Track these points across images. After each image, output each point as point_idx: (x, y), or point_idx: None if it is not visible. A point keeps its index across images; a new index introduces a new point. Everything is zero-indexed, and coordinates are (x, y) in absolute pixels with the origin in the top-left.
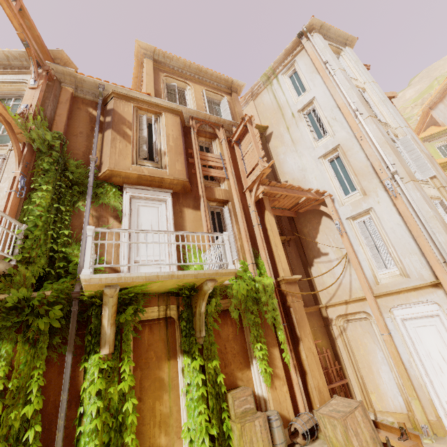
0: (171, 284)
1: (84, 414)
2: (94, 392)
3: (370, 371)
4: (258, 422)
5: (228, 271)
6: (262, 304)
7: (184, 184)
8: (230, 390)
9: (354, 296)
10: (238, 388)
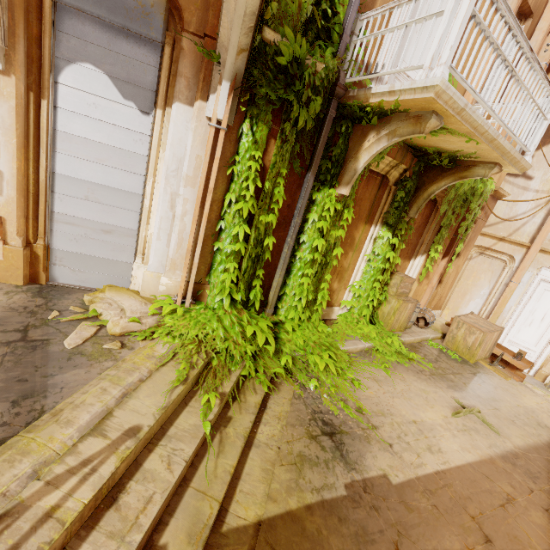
0: (457, 146)
1: (304, 243)
2: (325, 229)
3: (462, 297)
4: (411, 305)
5: (525, 165)
6: (465, 209)
7: None
8: (393, 272)
9: (514, 238)
10: (399, 273)
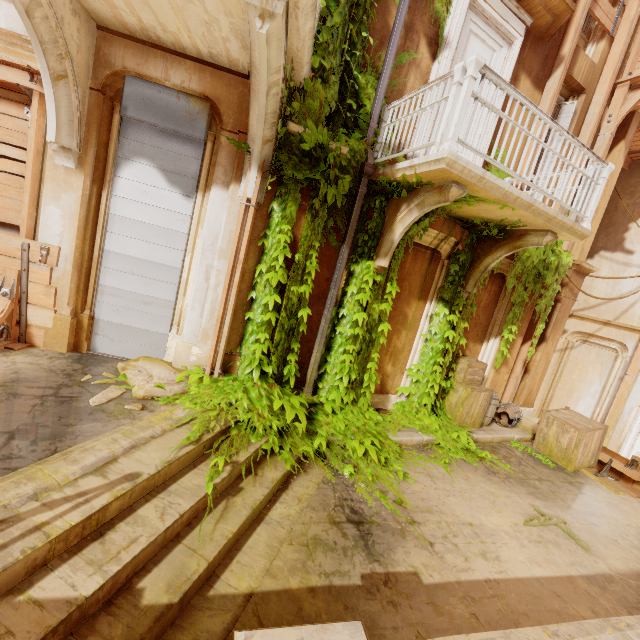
0: (499, 214)
1: (344, 317)
2: (364, 302)
3: (567, 395)
4: (484, 394)
5: (583, 231)
6: (541, 284)
7: (561, 14)
8: (460, 356)
9: (622, 321)
10: (468, 357)
